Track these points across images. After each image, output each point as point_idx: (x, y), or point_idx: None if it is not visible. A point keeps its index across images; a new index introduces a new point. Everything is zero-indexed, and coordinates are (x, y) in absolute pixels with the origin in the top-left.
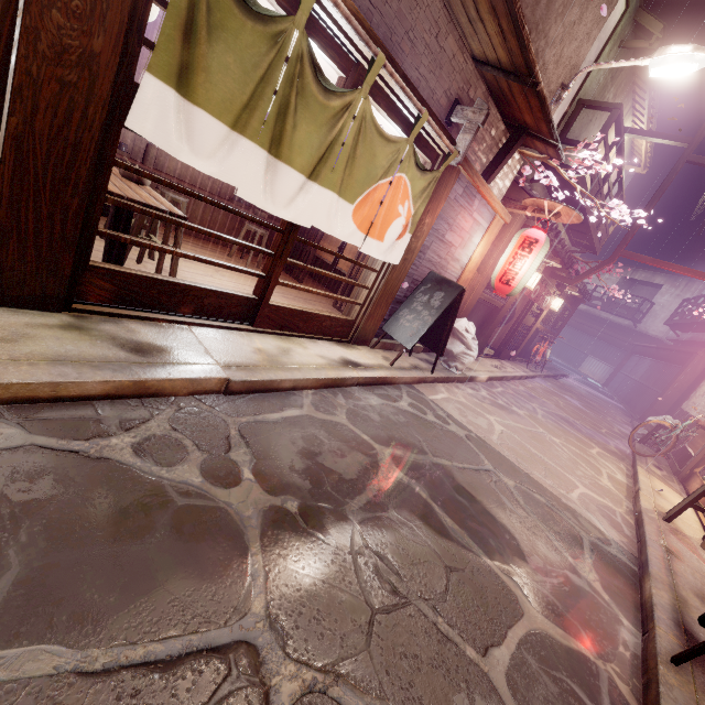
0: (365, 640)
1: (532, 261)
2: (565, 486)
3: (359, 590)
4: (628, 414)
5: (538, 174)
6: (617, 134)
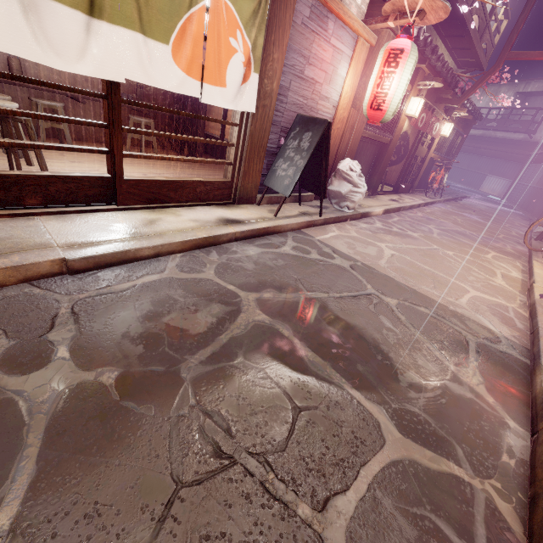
0: (152, 530)
1: (400, 76)
2: (454, 293)
3: (166, 463)
4: (526, 218)
5: None
6: None
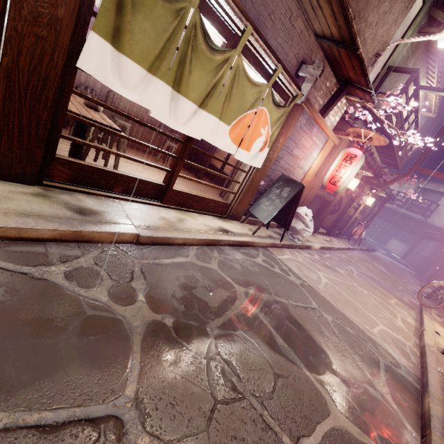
0: (206, 423)
1: (352, 169)
2: (369, 323)
3: (207, 385)
4: (418, 278)
5: (358, 112)
6: (415, 89)
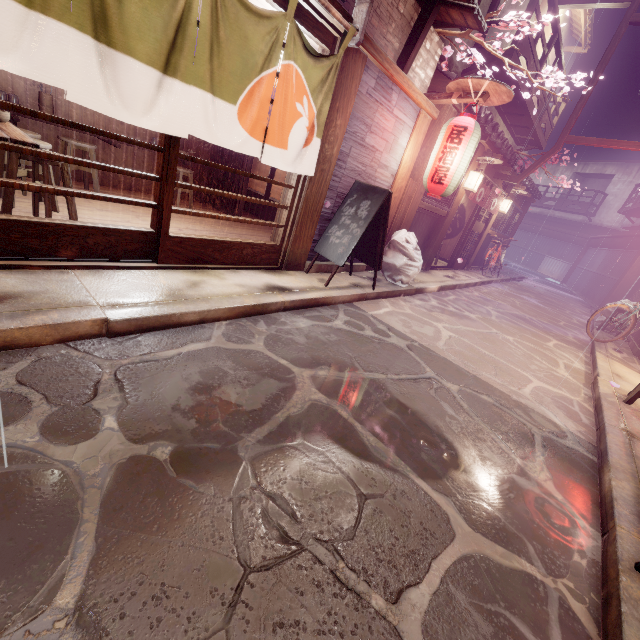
0: (224, 615)
1: (463, 153)
2: (517, 382)
3: (232, 546)
4: (587, 306)
5: (460, 54)
6: (550, 4)
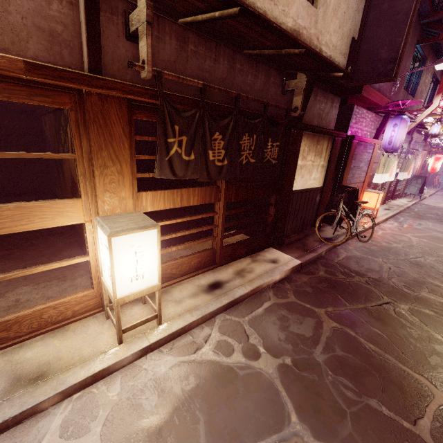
0: None
1: (440, 163)
2: None
3: None
4: None
5: (432, 140)
6: None
